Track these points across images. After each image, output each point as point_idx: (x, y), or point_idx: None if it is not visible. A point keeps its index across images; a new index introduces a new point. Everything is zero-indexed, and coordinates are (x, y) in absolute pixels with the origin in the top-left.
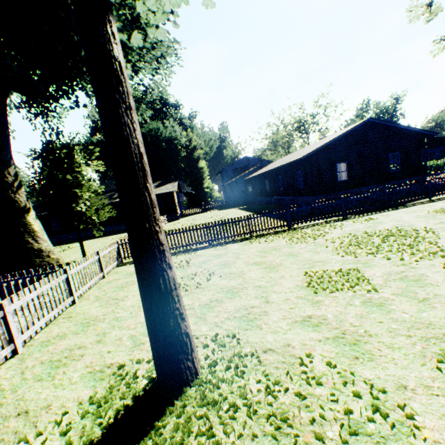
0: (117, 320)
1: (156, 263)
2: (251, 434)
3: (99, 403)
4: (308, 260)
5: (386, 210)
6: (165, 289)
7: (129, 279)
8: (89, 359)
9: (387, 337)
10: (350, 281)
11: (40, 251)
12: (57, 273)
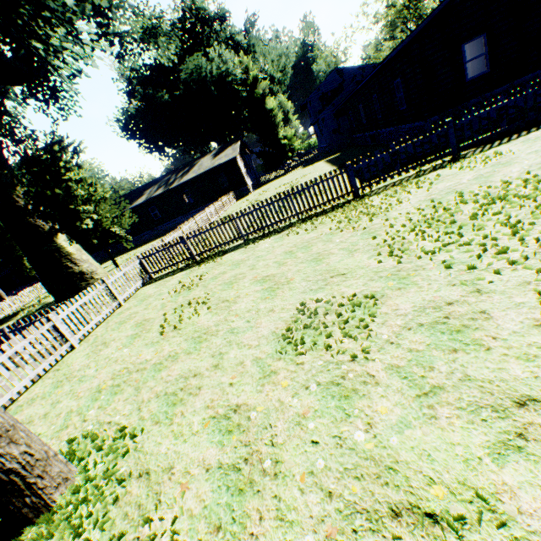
0: (80, 381)
1: None
2: None
3: None
4: (328, 271)
5: None
6: None
7: (136, 310)
8: None
9: (295, 488)
10: (342, 330)
11: (82, 274)
12: (36, 325)
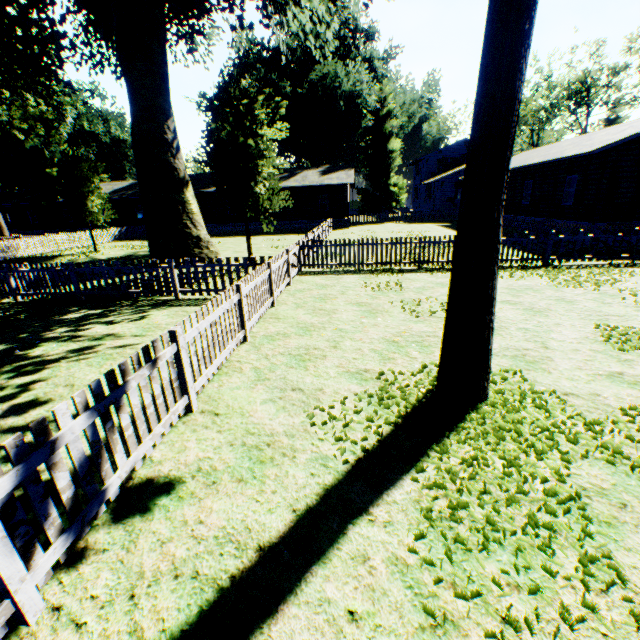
0: (341, 331)
1: (490, 264)
2: (578, 455)
3: (380, 397)
4: (594, 311)
5: None
6: (489, 296)
7: (325, 292)
8: (335, 361)
9: None
10: None
11: (199, 240)
12: (263, 266)
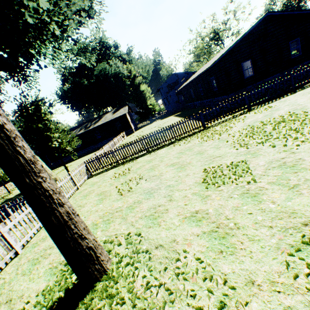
0: None
1: (45, 207)
2: None
3: (45, 295)
4: (210, 156)
5: (285, 95)
6: (59, 223)
7: (92, 189)
8: (52, 257)
9: (252, 229)
10: (236, 174)
11: None
12: None
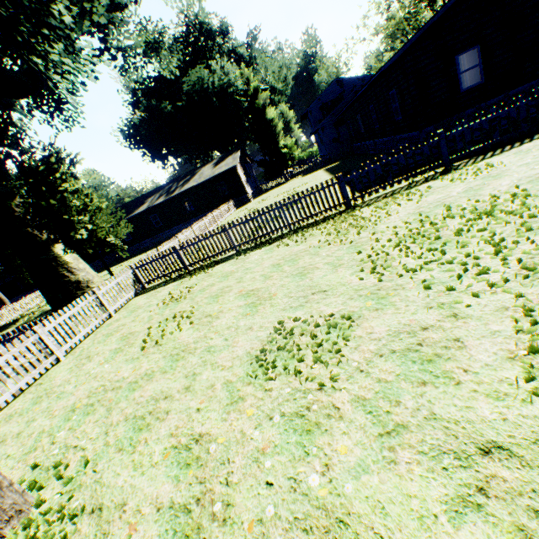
0: (58, 397)
1: None
2: None
3: None
4: (310, 287)
5: (538, 135)
6: None
7: (124, 321)
8: None
9: (241, 538)
10: (314, 354)
11: (79, 283)
12: (21, 338)
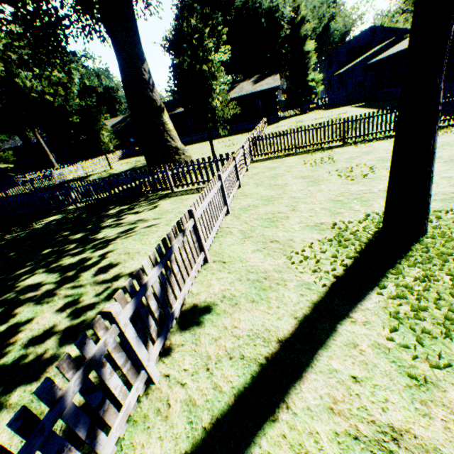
0: (295, 198)
1: (431, 124)
2: None
3: (338, 241)
4: None
5: None
6: (430, 151)
7: (275, 172)
8: (296, 219)
9: None
10: None
11: (177, 149)
12: (230, 159)
